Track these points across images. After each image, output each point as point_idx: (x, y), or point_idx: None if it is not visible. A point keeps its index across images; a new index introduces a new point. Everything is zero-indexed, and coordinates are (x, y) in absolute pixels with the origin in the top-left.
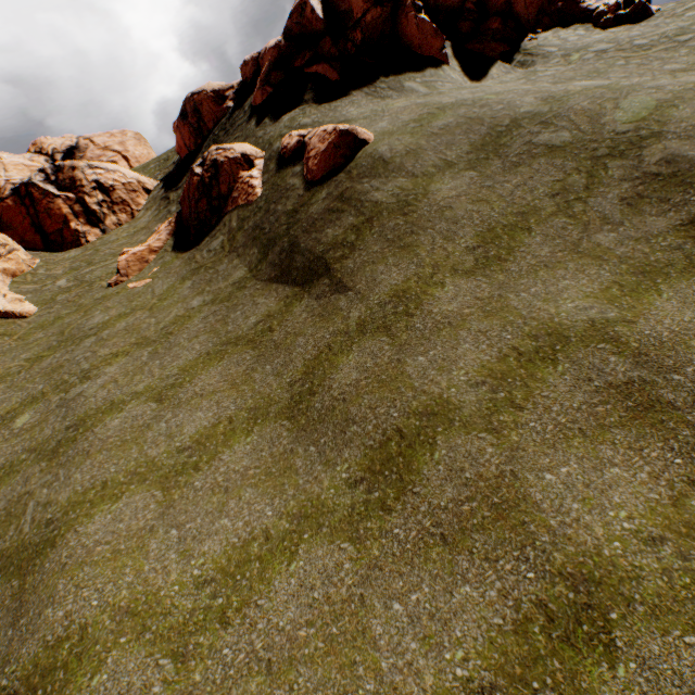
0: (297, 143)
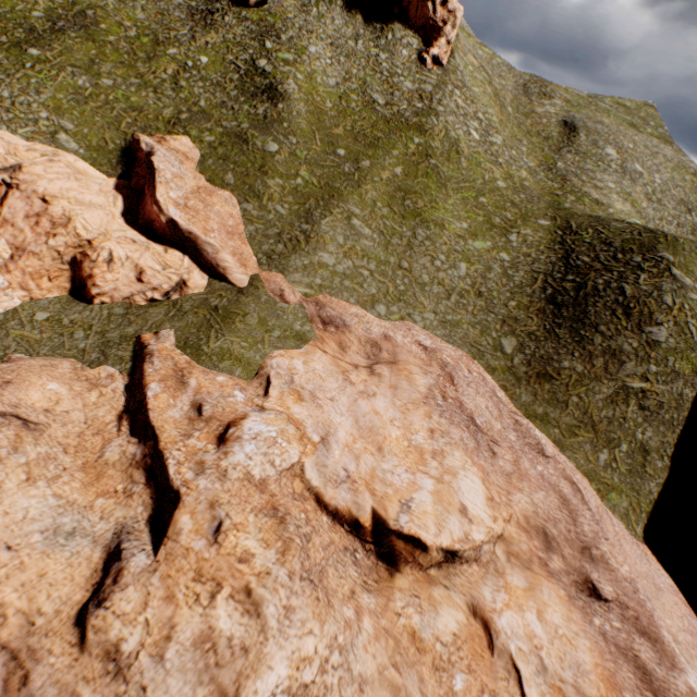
0: None
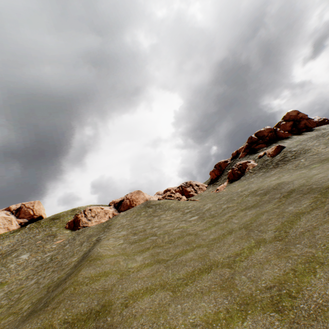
0: (263, 153)
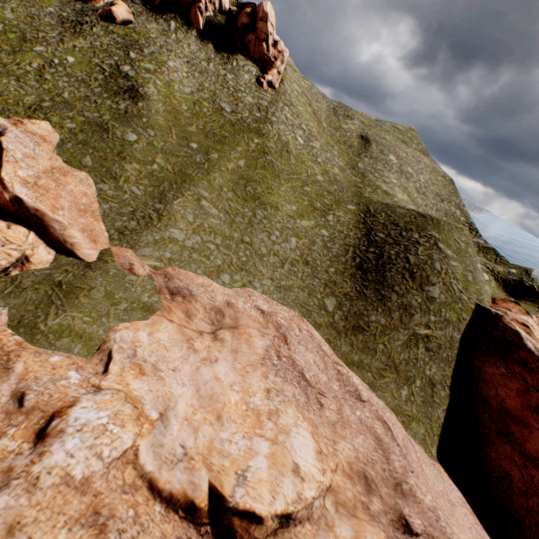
0: (114, 4)
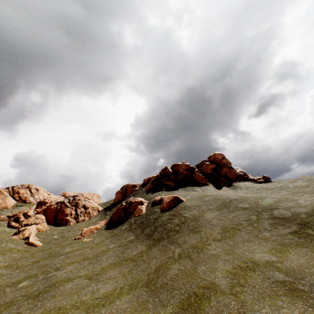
0: (159, 199)
